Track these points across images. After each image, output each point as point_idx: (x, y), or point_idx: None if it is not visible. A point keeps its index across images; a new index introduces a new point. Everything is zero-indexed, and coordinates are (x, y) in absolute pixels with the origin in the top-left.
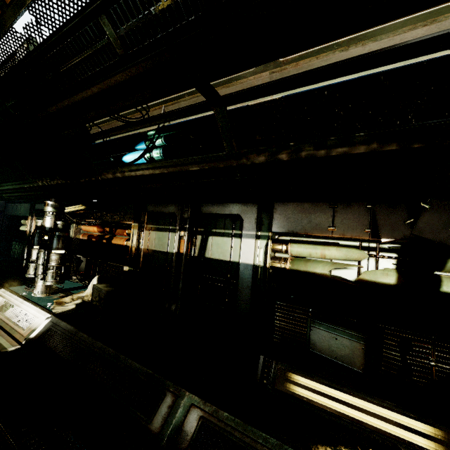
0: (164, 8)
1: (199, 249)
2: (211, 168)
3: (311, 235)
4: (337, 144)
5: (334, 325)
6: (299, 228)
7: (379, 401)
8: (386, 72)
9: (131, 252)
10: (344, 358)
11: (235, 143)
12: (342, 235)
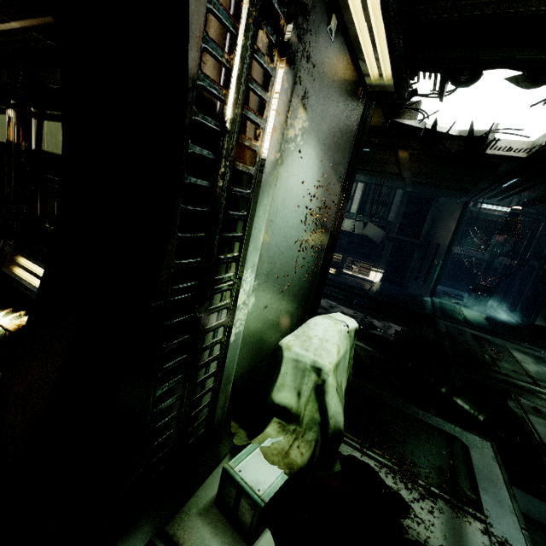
0: None
1: (36, 139)
2: None
3: None
4: None
5: None
6: None
7: None
8: None
9: None
10: None
11: None
12: None
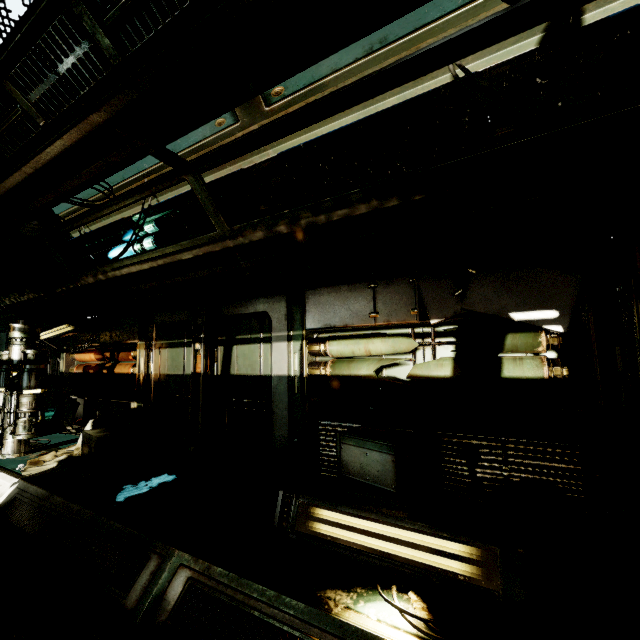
0: (69, 67)
1: (222, 365)
2: (206, 254)
3: (352, 326)
4: (335, 206)
5: (364, 437)
6: (337, 319)
7: (410, 525)
8: (381, 112)
9: (139, 382)
10: (376, 477)
11: (223, 218)
12: (387, 322)
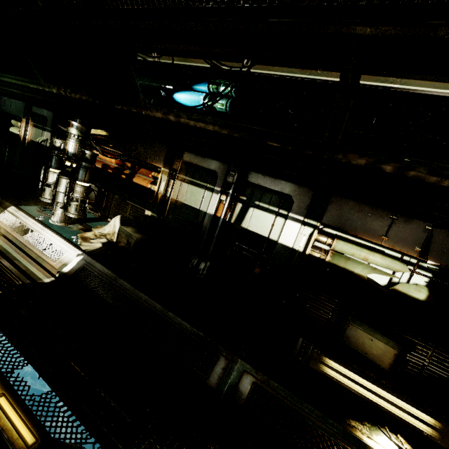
0: None
1: (236, 216)
2: (295, 150)
3: (361, 237)
4: None
5: (373, 329)
6: (351, 227)
7: (398, 395)
8: None
9: (157, 198)
10: (374, 356)
11: (341, 136)
12: (391, 247)
